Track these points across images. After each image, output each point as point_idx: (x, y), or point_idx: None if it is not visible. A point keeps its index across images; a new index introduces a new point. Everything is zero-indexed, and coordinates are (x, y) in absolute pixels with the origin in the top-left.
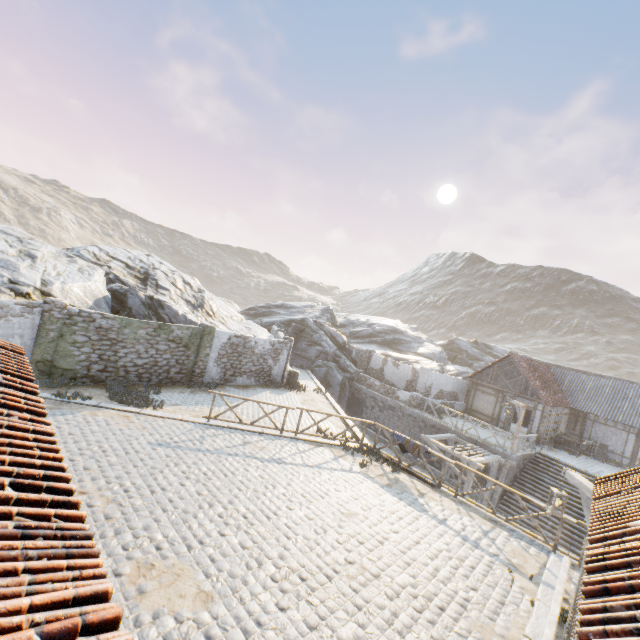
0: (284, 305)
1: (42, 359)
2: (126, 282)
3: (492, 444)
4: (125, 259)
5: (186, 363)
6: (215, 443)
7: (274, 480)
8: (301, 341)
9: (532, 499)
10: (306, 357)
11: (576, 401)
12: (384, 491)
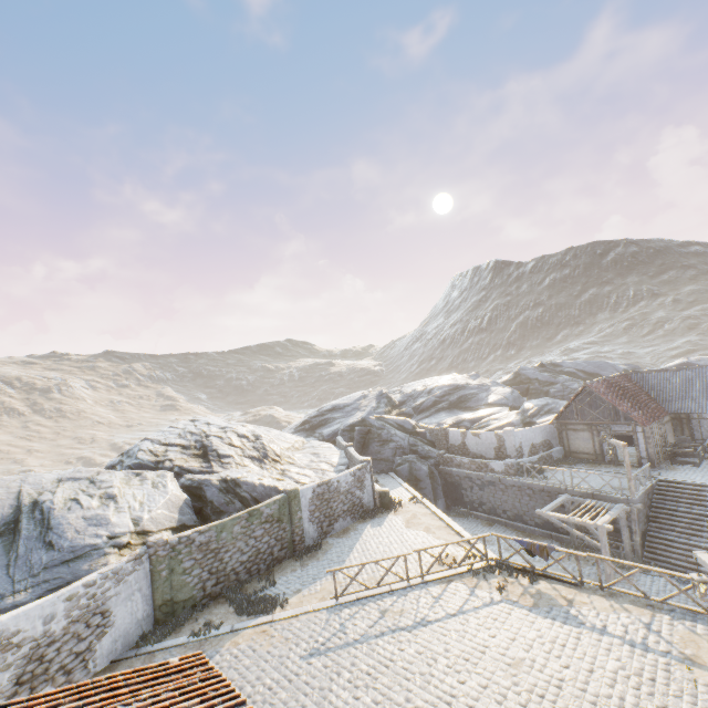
0: (336, 407)
1: (163, 601)
2: (191, 469)
3: (609, 491)
4: (177, 440)
5: (284, 536)
6: (357, 627)
7: (431, 651)
8: (371, 444)
9: (677, 573)
10: (383, 459)
11: (672, 404)
12: (534, 615)
